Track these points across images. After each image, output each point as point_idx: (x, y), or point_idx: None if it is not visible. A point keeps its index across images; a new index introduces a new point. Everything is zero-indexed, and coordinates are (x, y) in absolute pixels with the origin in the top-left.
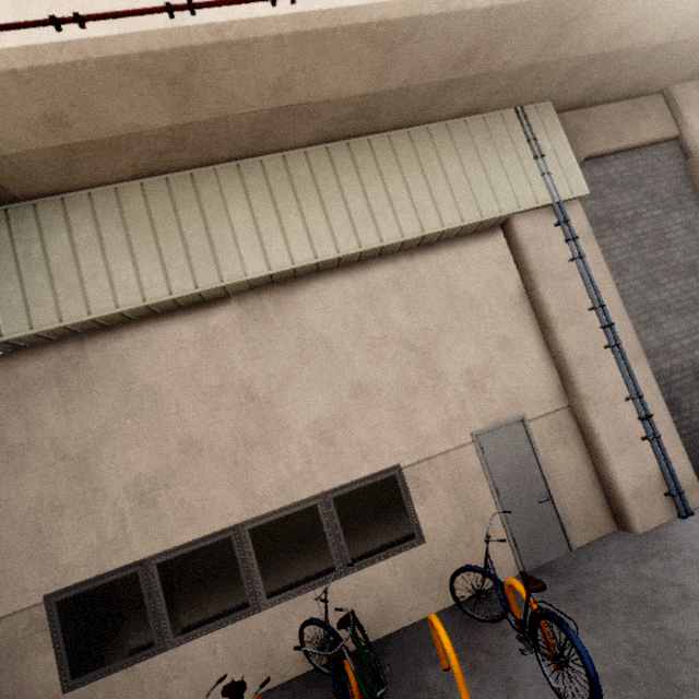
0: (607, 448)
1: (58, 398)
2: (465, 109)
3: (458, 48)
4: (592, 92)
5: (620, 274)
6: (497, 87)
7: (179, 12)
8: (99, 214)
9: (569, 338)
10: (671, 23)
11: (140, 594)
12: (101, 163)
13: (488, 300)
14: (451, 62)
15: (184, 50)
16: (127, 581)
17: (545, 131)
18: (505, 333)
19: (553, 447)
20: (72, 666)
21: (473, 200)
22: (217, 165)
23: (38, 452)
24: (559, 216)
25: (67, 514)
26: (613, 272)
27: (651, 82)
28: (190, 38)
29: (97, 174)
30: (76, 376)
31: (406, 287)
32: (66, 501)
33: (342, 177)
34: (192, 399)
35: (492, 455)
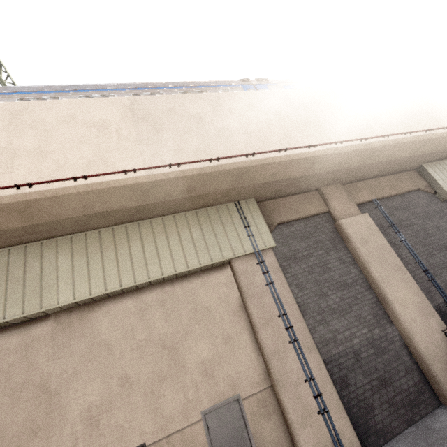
0: (294, 422)
1: None
2: (205, 205)
3: (184, 187)
4: (276, 193)
5: (302, 290)
6: (218, 196)
7: (24, 186)
8: None
9: (266, 336)
10: (298, 170)
11: None
12: None
13: (219, 310)
14: (184, 191)
15: (23, 201)
16: None
17: (251, 213)
18: (229, 332)
19: (260, 420)
20: None
21: (207, 252)
22: (59, 237)
23: None
24: (258, 259)
25: None
26: (297, 289)
27: (308, 187)
28: (27, 197)
29: None
30: None
31: (167, 304)
32: None
33: (132, 241)
34: (2, 393)
35: (215, 431)
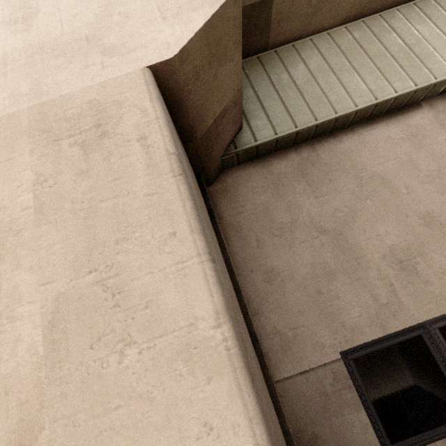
0: None
1: (306, 186)
2: None
3: None
4: None
5: None
6: None
7: None
8: (321, 50)
9: None
10: None
11: (431, 358)
12: (337, 2)
13: None
14: None
15: None
16: (413, 343)
17: None
18: None
19: None
20: (386, 428)
21: None
22: (397, 7)
23: (302, 228)
24: None
25: (339, 279)
26: None
27: None
28: None
29: (325, 17)
30: (315, 170)
31: None
32: (334, 268)
33: None
34: (417, 181)
35: None
